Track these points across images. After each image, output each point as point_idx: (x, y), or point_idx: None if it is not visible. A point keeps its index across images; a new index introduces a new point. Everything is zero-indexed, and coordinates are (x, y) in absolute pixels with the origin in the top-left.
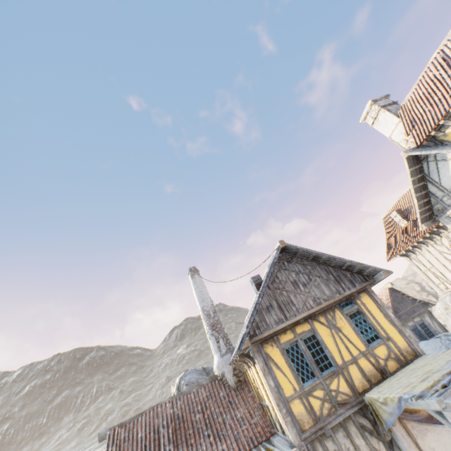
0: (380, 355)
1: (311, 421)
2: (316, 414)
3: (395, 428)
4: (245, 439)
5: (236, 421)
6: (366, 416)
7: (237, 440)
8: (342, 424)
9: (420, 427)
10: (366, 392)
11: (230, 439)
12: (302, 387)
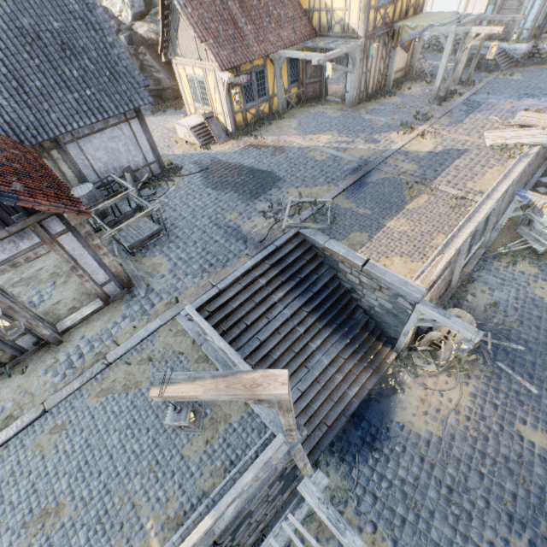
0: (411, 2)
1: (372, 28)
2: (375, 25)
3: (398, 47)
4: (300, 34)
5: (290, 19)
6: (388, 37)
7: (294, 33)
8: (380, 37)
9: (398, 52)
10: (396, 23)
11: (289, 31)
12: (379, 3)
